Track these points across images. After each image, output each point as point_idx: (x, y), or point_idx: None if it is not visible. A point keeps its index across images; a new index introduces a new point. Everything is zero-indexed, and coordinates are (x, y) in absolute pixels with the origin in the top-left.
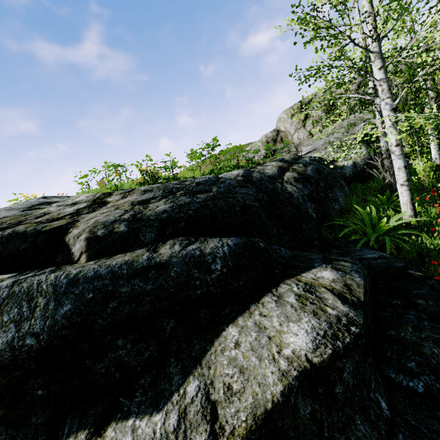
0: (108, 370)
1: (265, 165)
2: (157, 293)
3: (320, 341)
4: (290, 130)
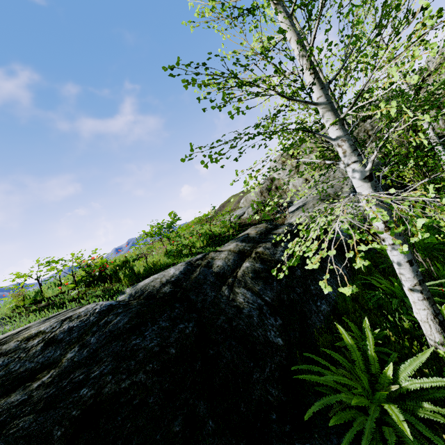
0: None
1: (220, 250)
2: None
3: None
4: (284, 177)
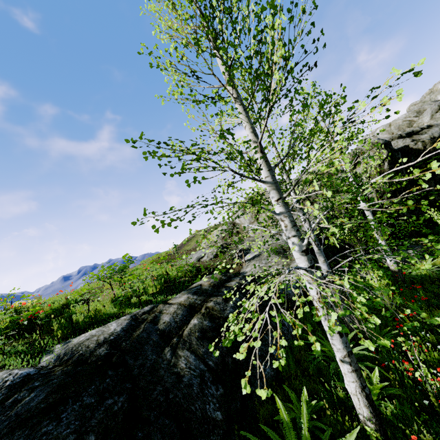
0: None
1: (170, 302)
2: None
3: None
4: (245, 223)
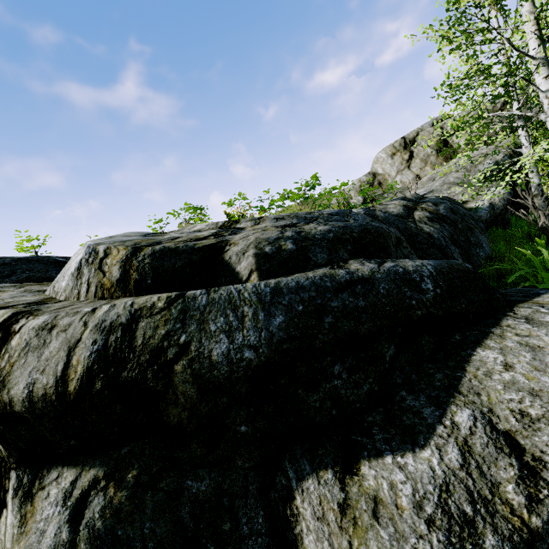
0: (323, 405)
1: (384, 204)
2: (373, 310)
3: None
4: (390, 172)
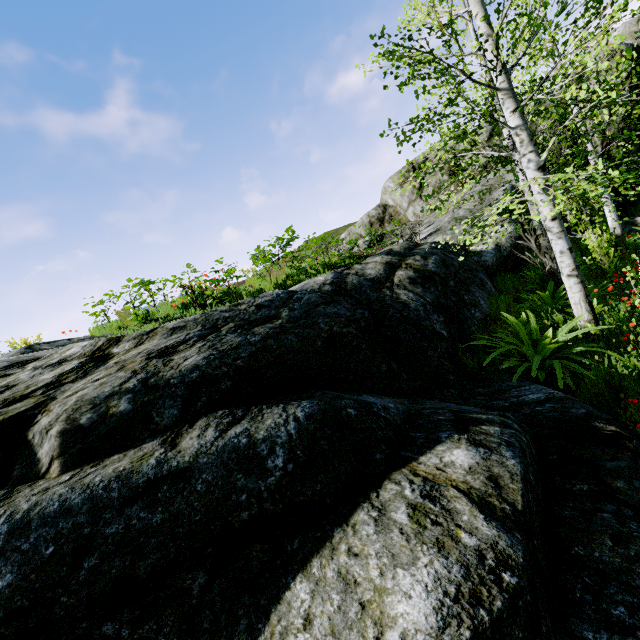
0: None
1: (364, 262)
2: (172, 527)
3: (449, 610)
4: (401, 203)
